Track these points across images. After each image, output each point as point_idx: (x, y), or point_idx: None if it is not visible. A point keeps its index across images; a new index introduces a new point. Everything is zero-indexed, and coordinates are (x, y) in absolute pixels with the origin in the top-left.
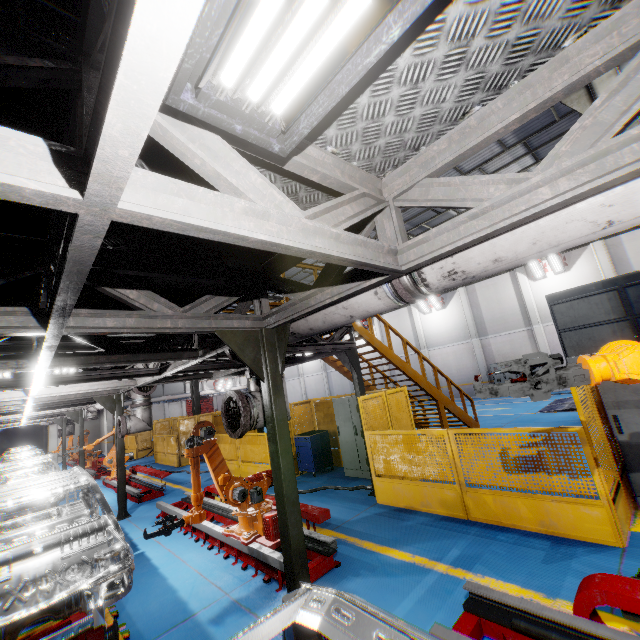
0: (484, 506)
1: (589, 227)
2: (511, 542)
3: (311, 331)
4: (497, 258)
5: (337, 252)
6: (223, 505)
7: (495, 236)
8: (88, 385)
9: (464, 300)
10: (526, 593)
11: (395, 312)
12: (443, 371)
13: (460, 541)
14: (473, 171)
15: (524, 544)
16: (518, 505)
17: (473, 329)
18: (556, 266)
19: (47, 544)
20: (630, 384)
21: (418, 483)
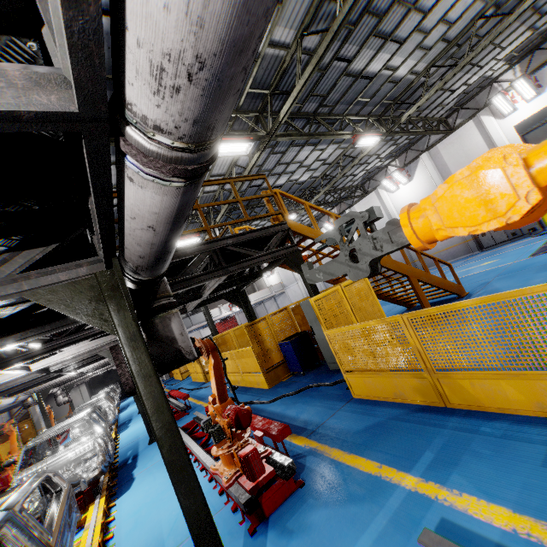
0: (461, 391)
1: None
2: (498, 435)
3: (144, 259)
4: None
5: None
6: None
7: None
8: (75, 349)
9: (429, 165)
10: (519, 522)
11: (364, 200)
12: None
13: (435, 439)
14: (392, 8)
15: (515, 437)
16: (502, 387)
17: None
18: (526, 92)
19: None
20: None
21: (386, 375)
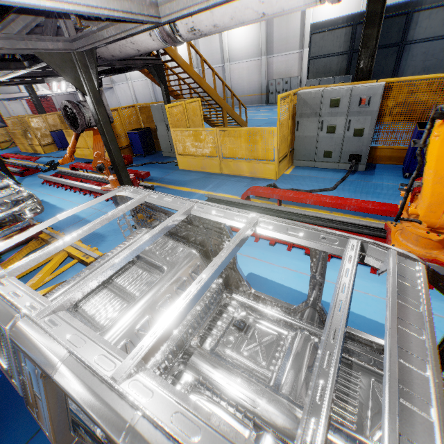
0: (229, 167)
1: (256, 15)
2: (236, 181)
3: (113, 57)
4: (215, 25)
5: (108, 12)
6: (86, 174)
7: (213, 8)
8: None
9: None
10: (232, 197)
11: None
12: (238, 83)
13: (214, 182)
14: None
15: (240, 181)
16: (243, 166)
17: (264, 47)
18: None
19: None
20: (310, 104)
21: (200, 158)
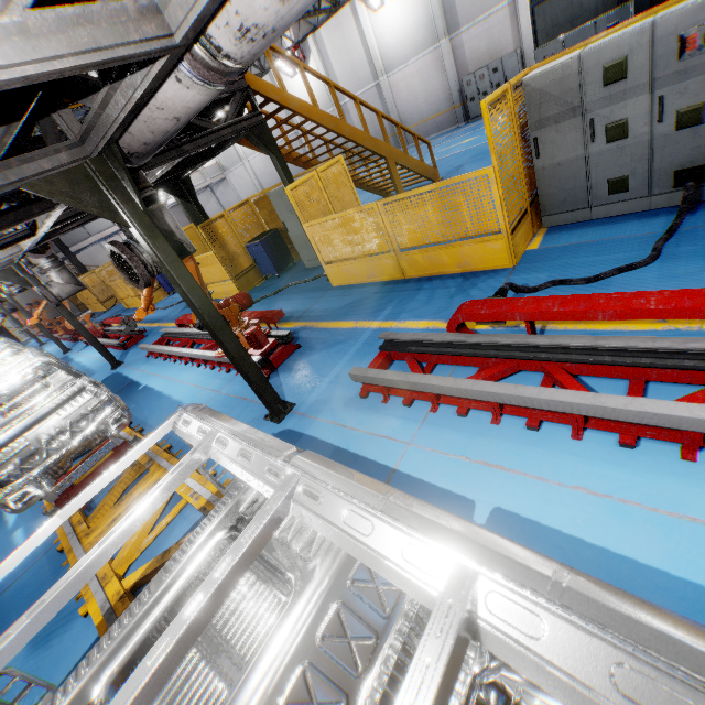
0: (416, 264)
1: None
2: (433, 288)
3: (148, 147)
4: None
5: (36, 65)
6: (196, 331)
7: None
8: None
9: None
10: (431, 324)
11: (335, 20)
12: (409, 104)
13: (394, 299)
14: None
15: (442, 287)
16: (441, 256)
17: (441, 24)
18: None
19: (42, 415)
20: (556, 94)
21: (361, 260)
